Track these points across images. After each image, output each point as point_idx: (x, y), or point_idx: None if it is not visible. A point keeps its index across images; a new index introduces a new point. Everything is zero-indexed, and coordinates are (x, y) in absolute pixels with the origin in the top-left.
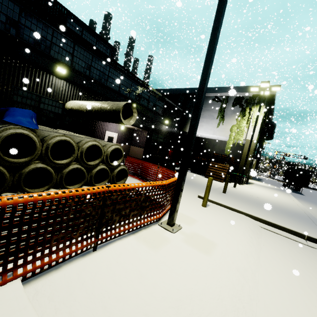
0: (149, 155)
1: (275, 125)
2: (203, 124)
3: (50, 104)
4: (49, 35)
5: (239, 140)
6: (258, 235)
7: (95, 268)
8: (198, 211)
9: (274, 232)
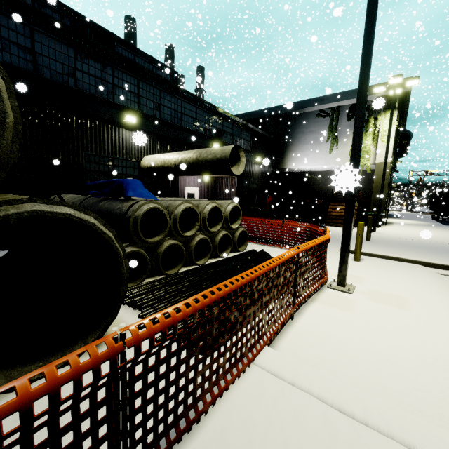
0: (244, 209)
1: (411, 134)
2: (308, 152)
3: (124, 165)
4: (110, 76)
5: (366, 166)
6: (443, 283)
7: (310, 334)
8: (355, 267)
9: None
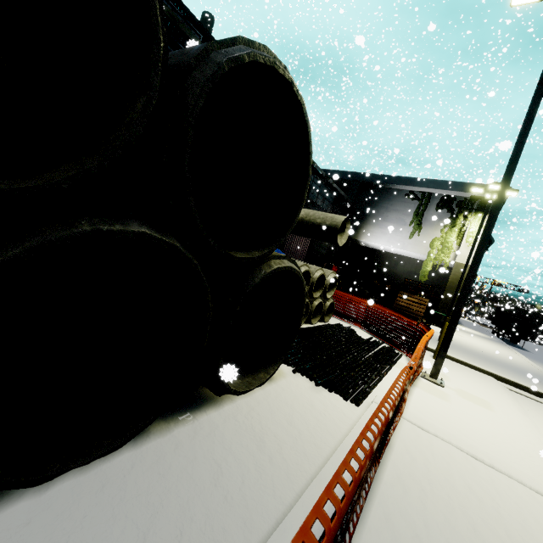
0: None
1: (493, 240)
2: (386, 231)
3: None
4: None
5: (444, 262)
6: (514, 397)
7: (425, 409)
8: None
9: (528, 396)
